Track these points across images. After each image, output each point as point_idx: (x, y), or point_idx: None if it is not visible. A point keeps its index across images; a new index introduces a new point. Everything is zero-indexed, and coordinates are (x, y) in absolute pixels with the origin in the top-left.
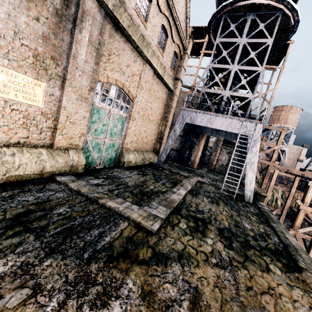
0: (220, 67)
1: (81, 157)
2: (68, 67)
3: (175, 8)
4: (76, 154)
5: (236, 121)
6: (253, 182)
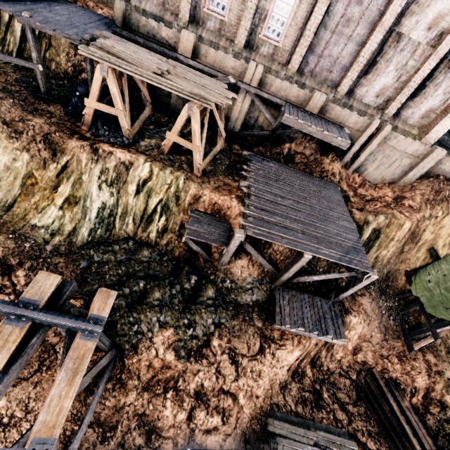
0: None
1: None
2: None
3: None
4: None
5: None
6: None
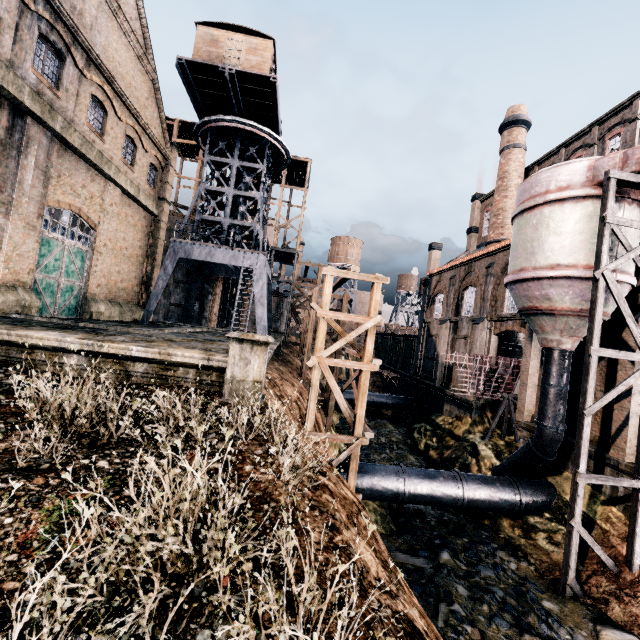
0: (215, 189)
1: (33, 298)
2: (13, 193)
3: (142, 117)
4: (27, 293)
5: (239, 253)
6: (264, 316)
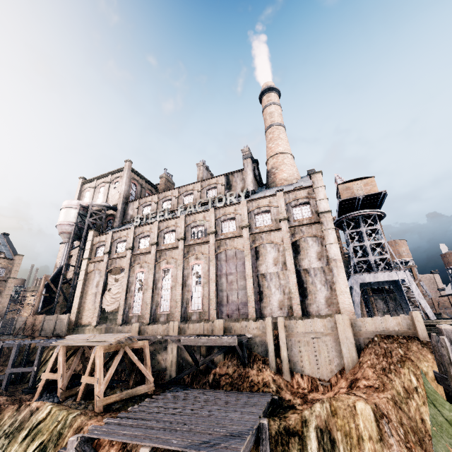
0: (358, 245)
1: None
2: None
3: None
4: None
5: (391, 273)
6: (427, 305)
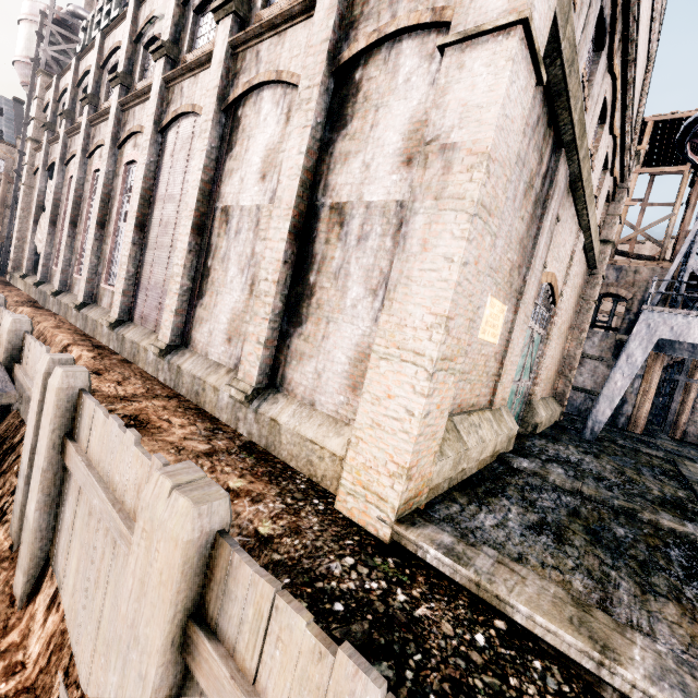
0: None
1: (513, 422)
2: (525, 273)
3: (633, 118)
4: (508, 416)
5: None
6: None
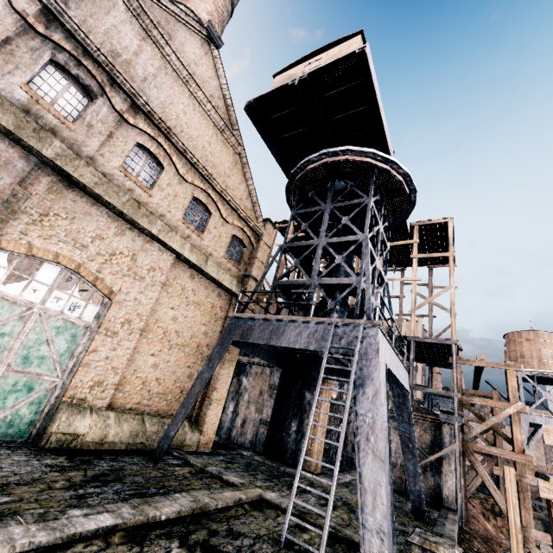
0: (299, 244)
1: None
2: None
3: (217, 180)
4: None
5: (325, 327)
6: (381, 493)
